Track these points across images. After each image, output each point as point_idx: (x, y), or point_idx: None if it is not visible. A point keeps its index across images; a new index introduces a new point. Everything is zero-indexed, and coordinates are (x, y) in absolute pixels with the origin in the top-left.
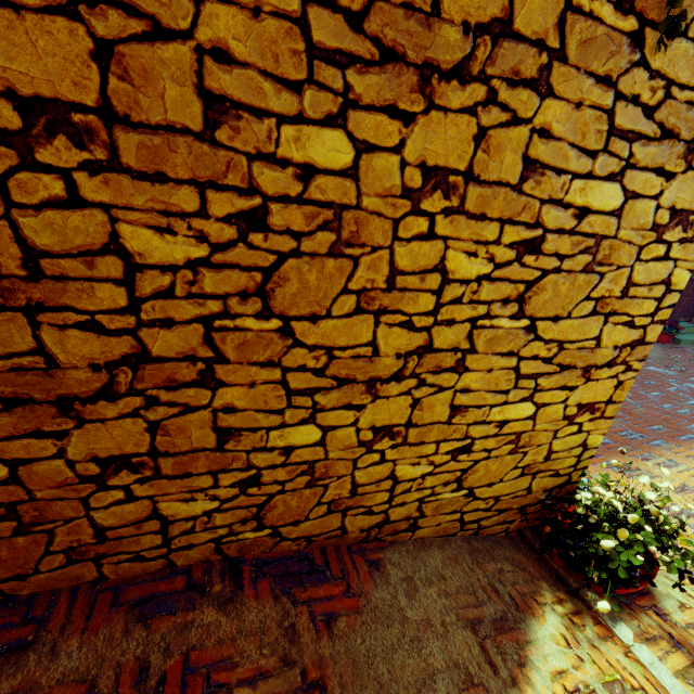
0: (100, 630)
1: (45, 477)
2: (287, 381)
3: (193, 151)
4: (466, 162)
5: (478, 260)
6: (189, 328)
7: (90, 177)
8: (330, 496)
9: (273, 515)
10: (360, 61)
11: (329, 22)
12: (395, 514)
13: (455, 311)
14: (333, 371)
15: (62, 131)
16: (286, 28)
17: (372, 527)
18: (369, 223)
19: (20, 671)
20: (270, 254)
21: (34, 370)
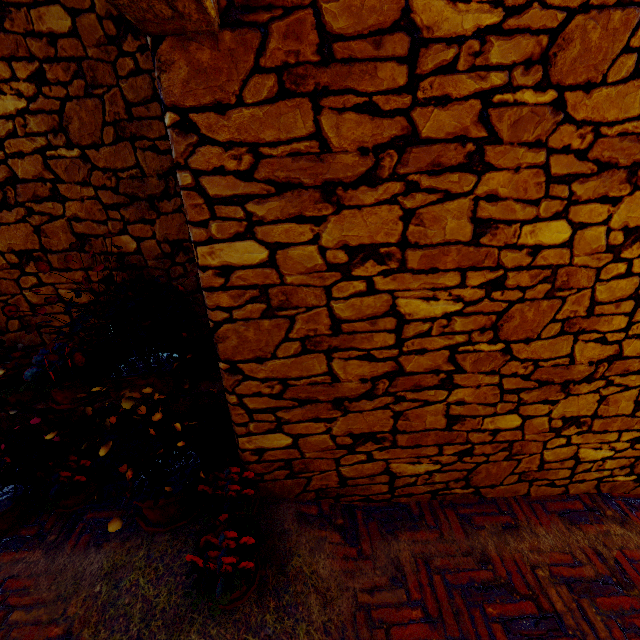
0: (550, 525)
1: (534, 427)
2: None
3: None
4: None
5: None
6: None
7: (639, 260)
8: None
9: None
10: None
11: None
12: None
13: None
14: None
15: (638, 240)
16: None
17: None
18: None
19: (524, 540)
20: None
21: (561, 365)
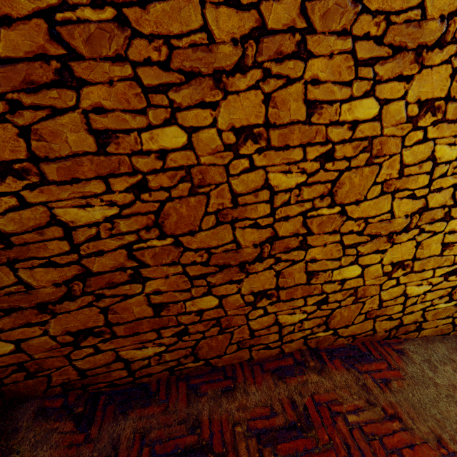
0: (262, 383)
1: (231, 304)
2: (343, 240)
3: (301, 130)
4: (445, 91)
5: (456, 147)
6: (295, 219)
7: (258, 155)
8: (366, 308)
9: (334, 322)
10: (381, 59)
11: (365, 46)
12: (406, 320)
13: (442, 182)
14: (367, 231)
15: (249, 138)
16: (344, 57)
17: (392, 329)
18: (387, 142)
19: (235, 400)
20: (335, 172)
21: (231, 250)
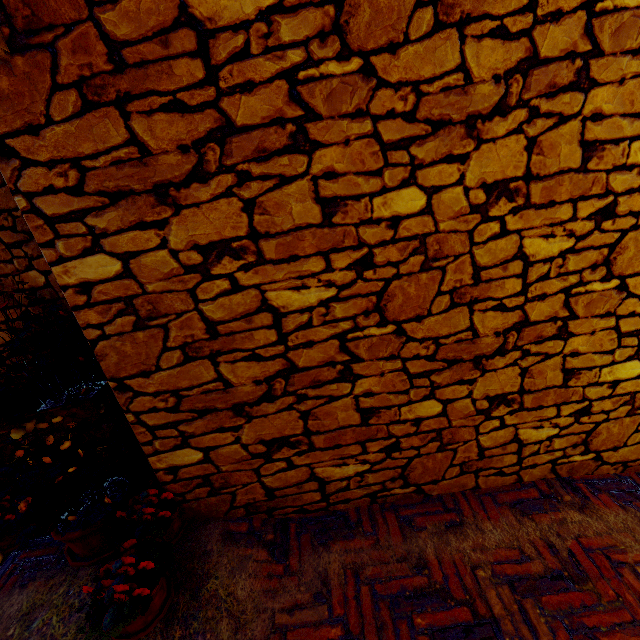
0: (499, 519)
1: (458, 411)
2: (619, 326)
3: (572, 181)
4: None
5: None
6: (554, 297)
7: (512, 216)
8: None
9: (597, 441)
10: None
11: None
12: None
13: None
14: None
15: (503, 196)
16: (639, 82)
17: None
18: None
19: (467, 538)
20: (615, 233)
21: (465, 340)
